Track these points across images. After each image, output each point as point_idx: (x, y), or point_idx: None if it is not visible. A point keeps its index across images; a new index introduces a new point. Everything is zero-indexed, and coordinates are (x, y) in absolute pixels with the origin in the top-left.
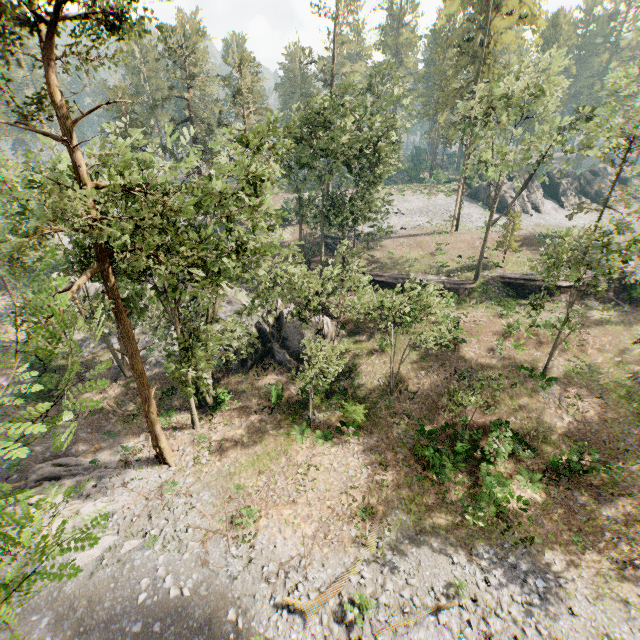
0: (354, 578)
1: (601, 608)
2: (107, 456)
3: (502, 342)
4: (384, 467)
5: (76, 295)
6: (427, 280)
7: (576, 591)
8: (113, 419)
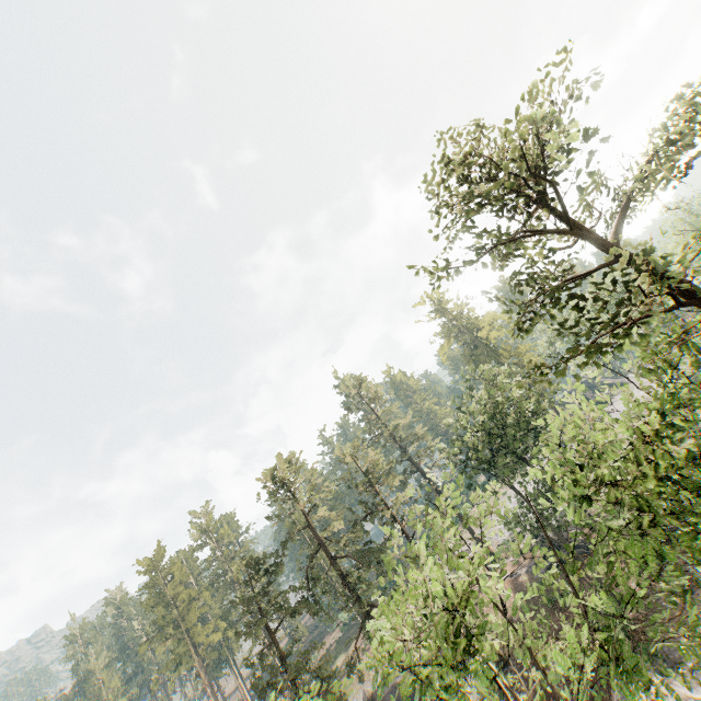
0: None
1: None
2: None
3: None
4: None
5: None
6: None
7: None
8: None
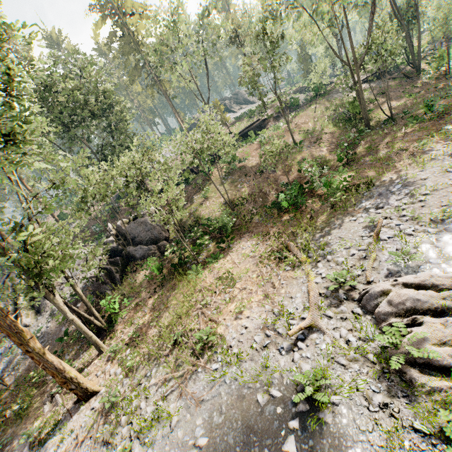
0: (318, 279)
1: (430, 168)
2: None
3: (263, 146)
4: (267, 235)
5: None
6: None
7: (413, 174)
8: None
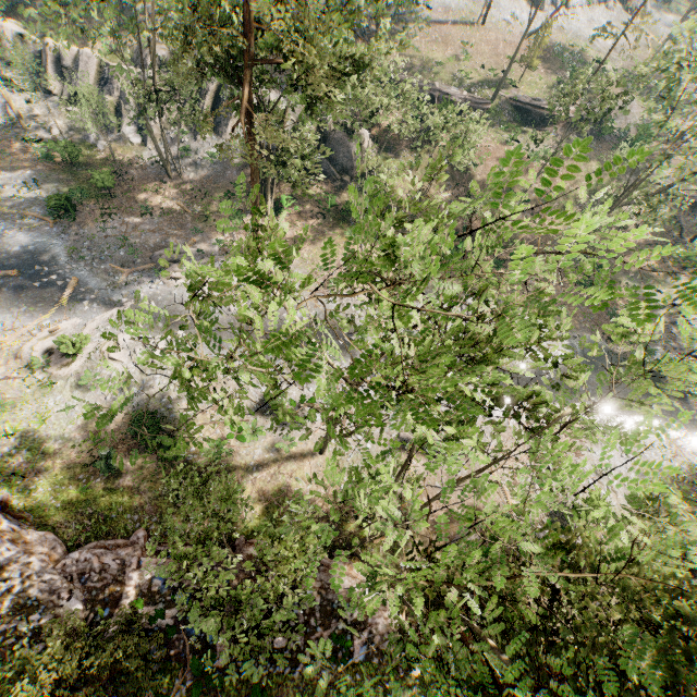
0: None
1: None
2: (206, 247)
3: (502, 168)
4: None
5: (248, 106)
6: (451, 95)
7: None
8: (188, 219)
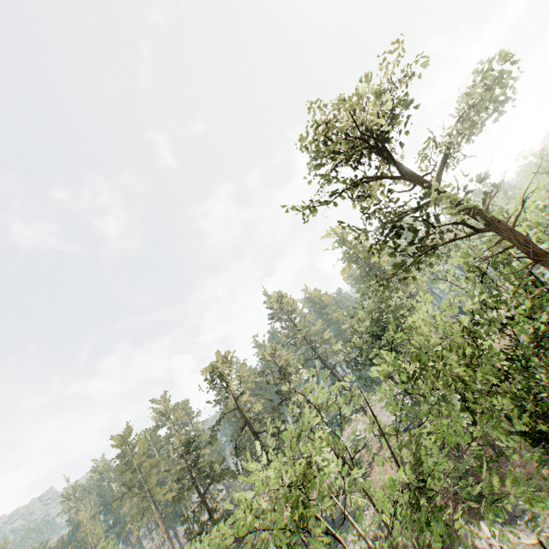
0: None
1: None
2: None
3: None
4: None
5: None
6: None
7: None
8: None
